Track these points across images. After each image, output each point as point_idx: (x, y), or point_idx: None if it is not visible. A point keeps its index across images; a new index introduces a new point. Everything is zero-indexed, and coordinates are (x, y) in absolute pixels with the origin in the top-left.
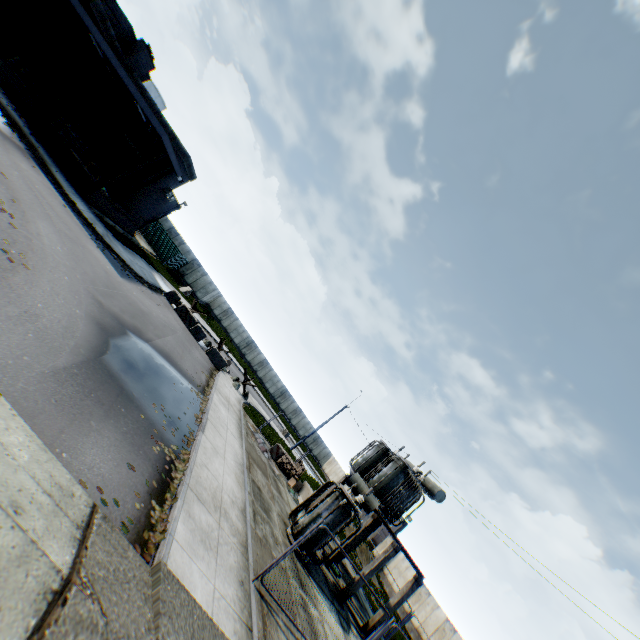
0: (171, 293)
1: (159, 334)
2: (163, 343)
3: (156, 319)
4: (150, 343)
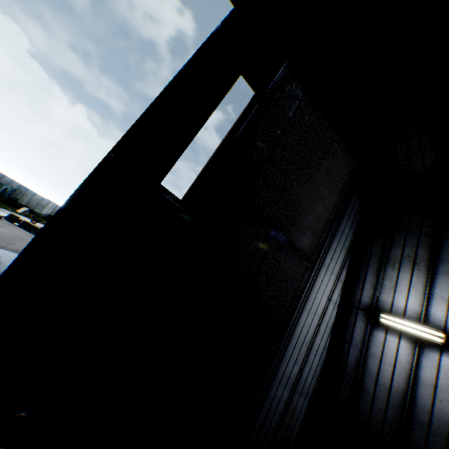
0: (10, 216)
1: (11, 243)
2: (16, 247)
3: (4, 235)
4: (6, 249)
